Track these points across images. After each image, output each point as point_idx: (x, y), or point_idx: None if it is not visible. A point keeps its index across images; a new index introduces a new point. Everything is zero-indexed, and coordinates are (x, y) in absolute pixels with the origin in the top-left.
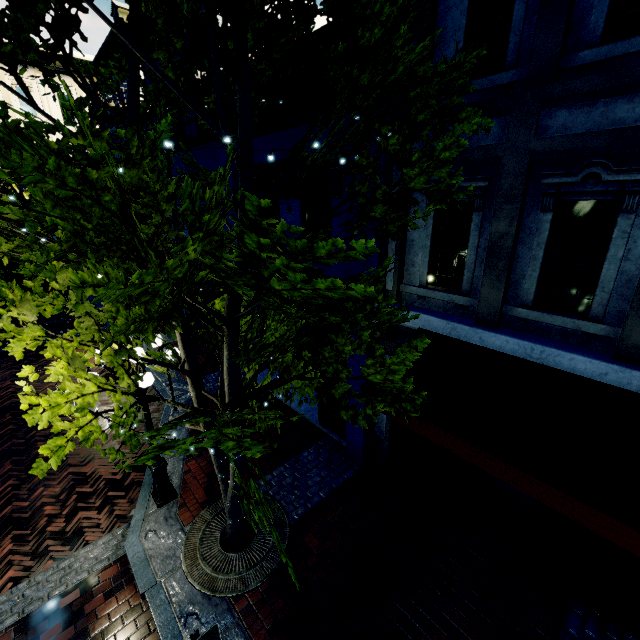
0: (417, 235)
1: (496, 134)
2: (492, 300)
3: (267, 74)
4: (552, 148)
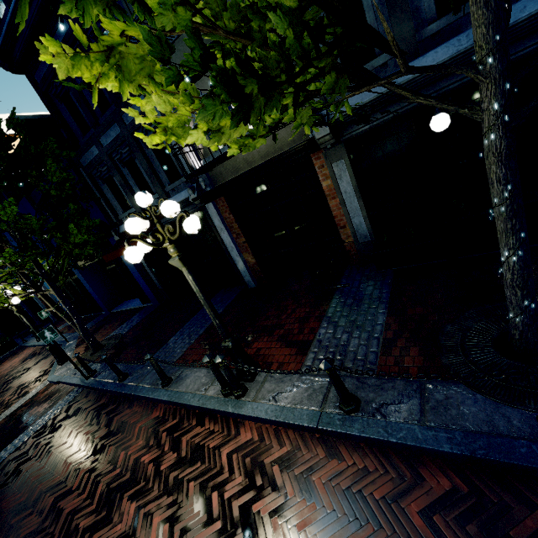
0: (109, 195)
1: (97, 150)
2: (135, 204)
3: (4, 165)
4: (108, 149)
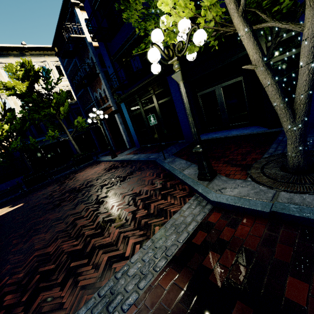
0: None
1: None
2: None
3: None
4: None
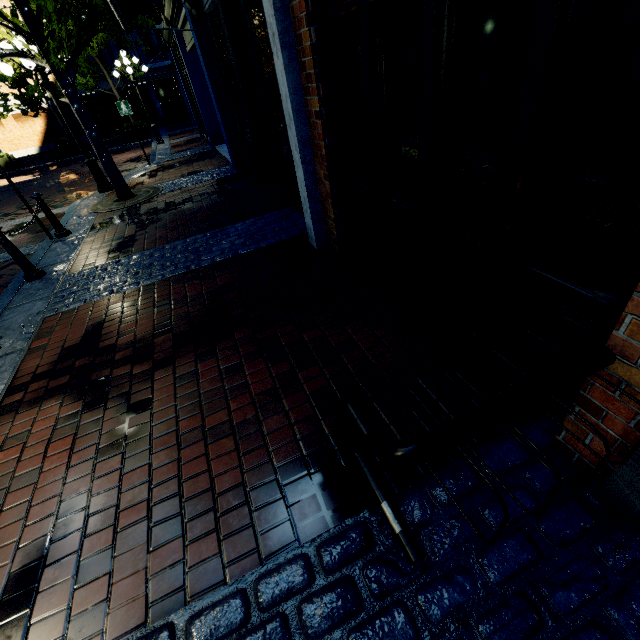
0: None
1: None
2: None
3: None
4: None
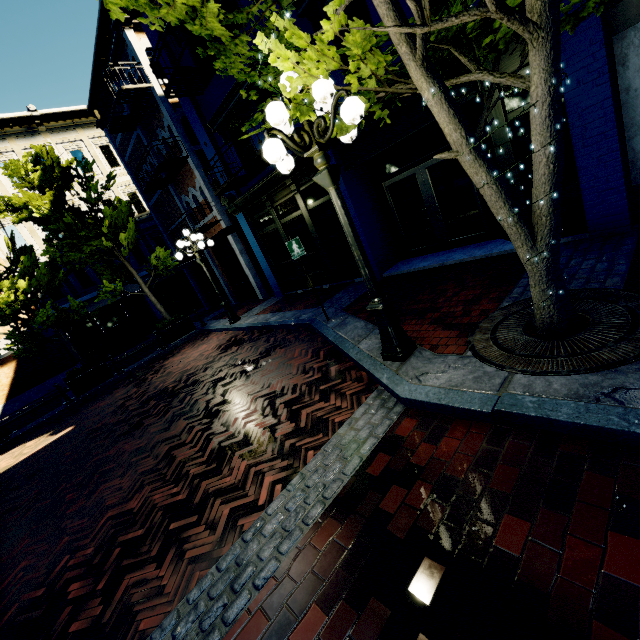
0: None
1: None
2: None
3: None
4: None
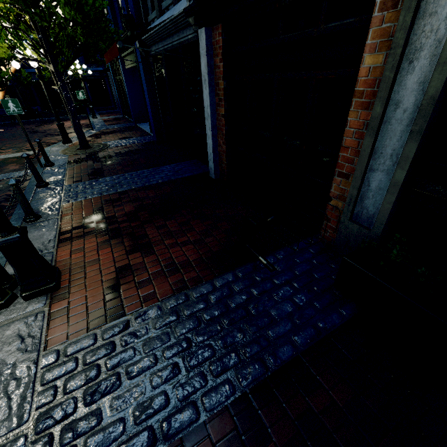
0: None
1: None
2: (156, 2)
3: None
4: None
